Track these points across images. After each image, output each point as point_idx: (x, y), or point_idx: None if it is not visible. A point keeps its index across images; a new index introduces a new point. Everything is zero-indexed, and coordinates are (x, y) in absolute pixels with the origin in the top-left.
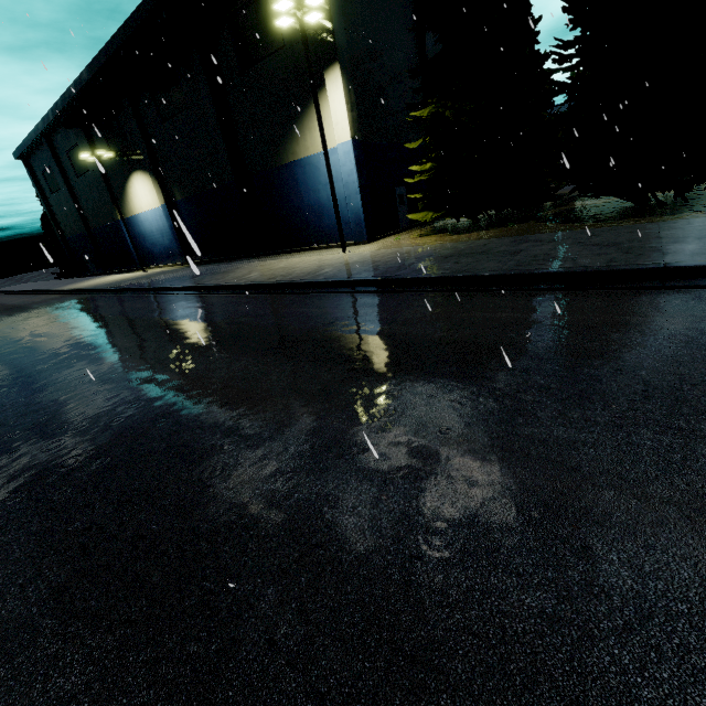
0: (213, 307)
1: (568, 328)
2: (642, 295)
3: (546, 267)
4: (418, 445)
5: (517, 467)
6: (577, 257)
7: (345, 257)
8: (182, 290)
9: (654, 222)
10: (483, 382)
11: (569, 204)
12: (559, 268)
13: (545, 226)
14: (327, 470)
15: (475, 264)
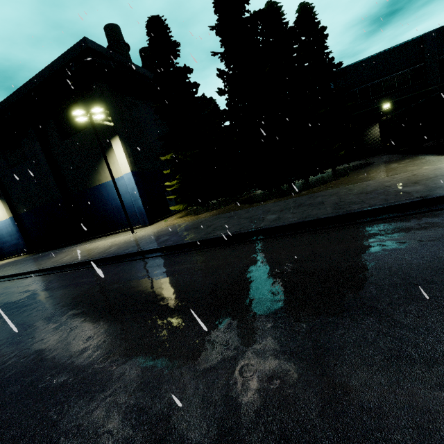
0: (26, 287)
1: (206, 270)
2: (247, 245)
3: (215, 234)
4: (86, 365)
5: (127, 365)
6: (231, 227)
7: (129, 237)
8: (12, 277)
9: (277, 201)
10: (147, 313)
11: (255, 192)
12: (219, 235)
13: (236, 207)
14: (20, 400)
15: (187, 235)
